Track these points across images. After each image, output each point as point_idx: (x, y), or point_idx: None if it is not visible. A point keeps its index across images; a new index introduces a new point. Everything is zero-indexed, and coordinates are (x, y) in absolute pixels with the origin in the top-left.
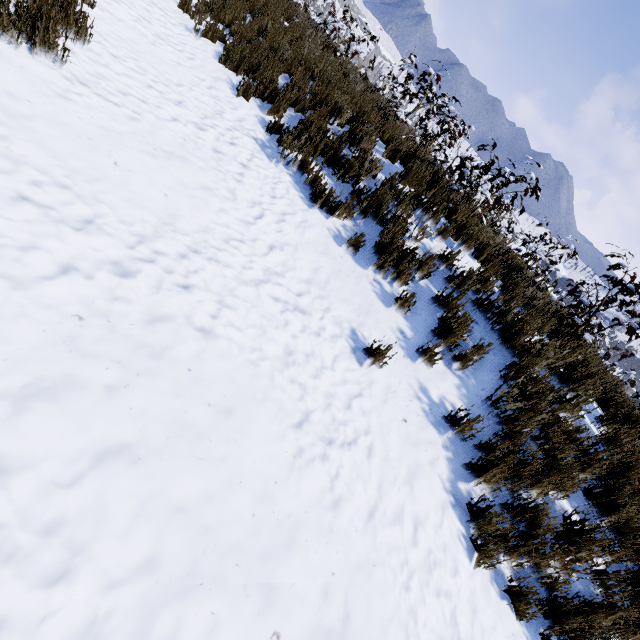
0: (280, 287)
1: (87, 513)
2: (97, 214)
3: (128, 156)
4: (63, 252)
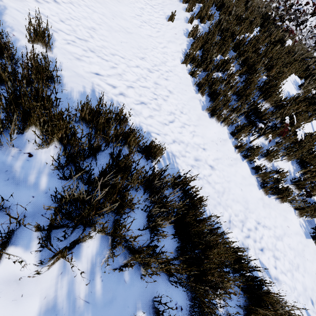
0: (148, 1)
1: None
2: None
3: None
4: None
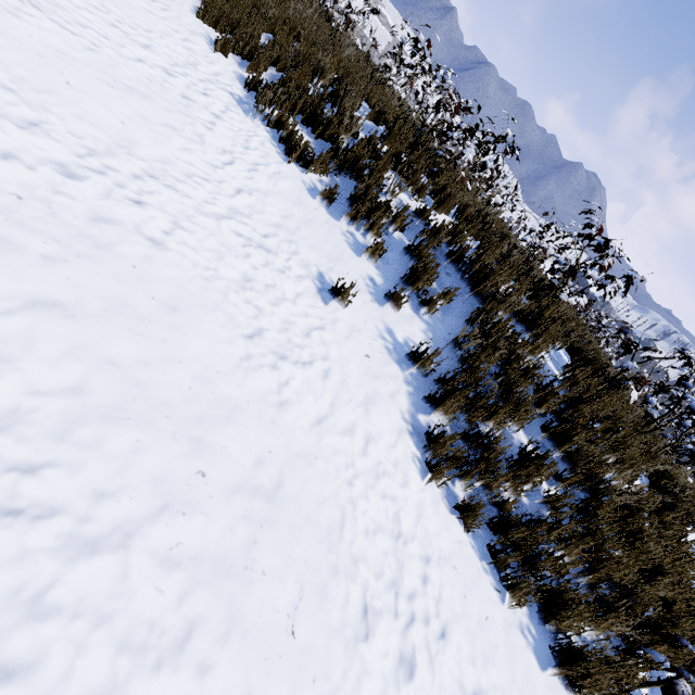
0: (245, 226)
1: (16, 338)
2: (44, 120)
3: (83, 80)
4: (4, 142)
